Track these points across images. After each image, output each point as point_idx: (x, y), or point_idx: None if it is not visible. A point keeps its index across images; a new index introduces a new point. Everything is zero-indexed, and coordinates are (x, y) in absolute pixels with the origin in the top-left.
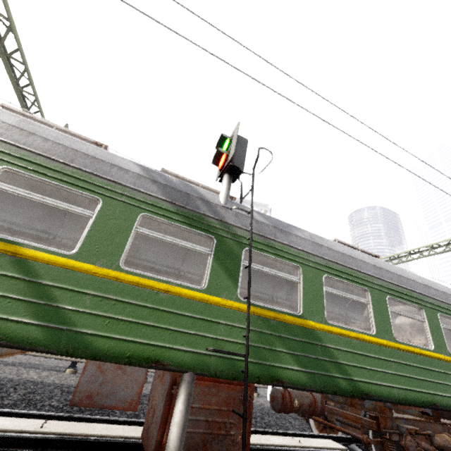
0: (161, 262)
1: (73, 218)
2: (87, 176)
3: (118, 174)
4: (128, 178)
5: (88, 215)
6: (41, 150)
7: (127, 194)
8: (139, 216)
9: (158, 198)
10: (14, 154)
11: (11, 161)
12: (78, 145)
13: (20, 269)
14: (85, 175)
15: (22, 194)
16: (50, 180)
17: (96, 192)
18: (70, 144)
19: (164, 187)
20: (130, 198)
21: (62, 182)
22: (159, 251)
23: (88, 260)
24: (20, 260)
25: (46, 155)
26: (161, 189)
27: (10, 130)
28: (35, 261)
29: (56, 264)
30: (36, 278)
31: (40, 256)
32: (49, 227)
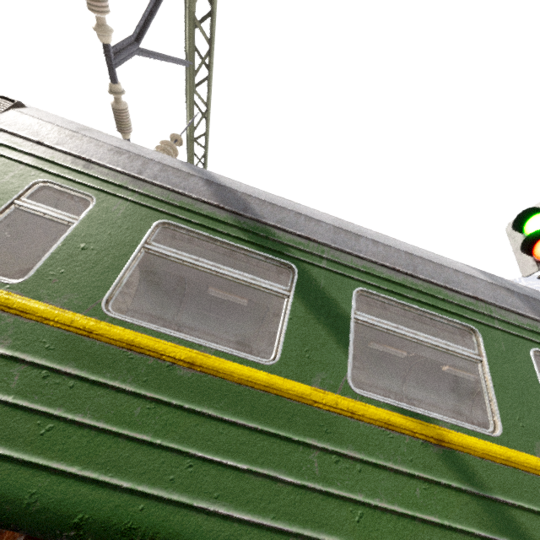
0: (375, 383)
1: (270, 325)
2: (440, 292)
3: (468, 284)
4: (482, 290)
5: (474, 357)
6: (378, 258)
7: (496, 315)
8: (530, 353)
9: (533, 319)
10: (359, 268)
11: (361, 279)
12: (402, 245)
13: (456, 471)
14: (438, 291)
15: (392, 329)
16: (409, 304)
17: (463, 317)
18: (396, 245)
19: (525, 298)
20: (502, 322)
21: (422, 304)
22: (371, 368)
23: (521, 445)
24: (447, 452)
25: (389, 265)
26: (526, 304)
27: (337, 233)
28: (465, 453)
29: (493, 458)
30: (482, 489)
31: (469, 442)
32: (243, 337)
